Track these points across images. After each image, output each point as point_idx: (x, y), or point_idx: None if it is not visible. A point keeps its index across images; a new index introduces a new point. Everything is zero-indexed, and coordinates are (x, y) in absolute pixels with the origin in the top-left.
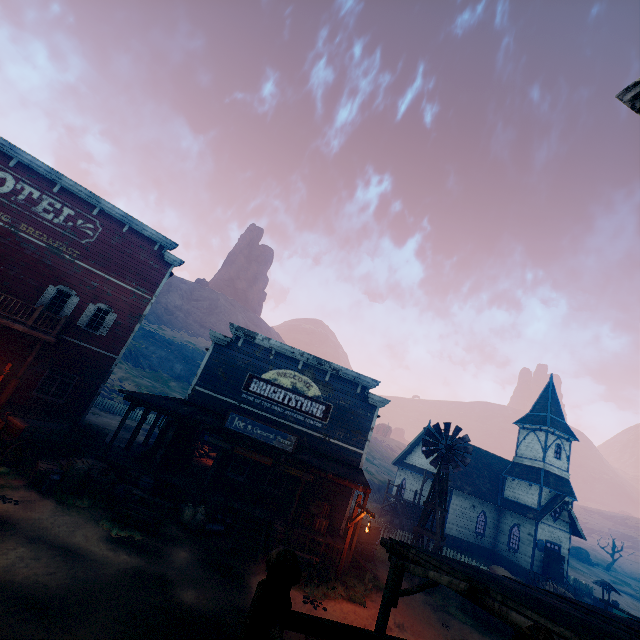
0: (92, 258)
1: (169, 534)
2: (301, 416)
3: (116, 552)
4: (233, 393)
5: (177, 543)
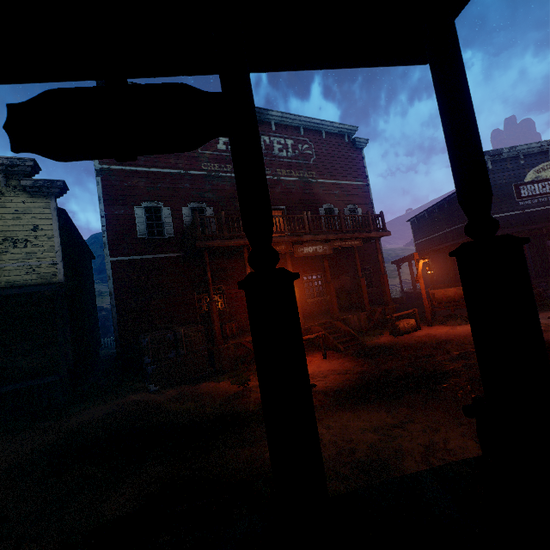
0: (322, 173)
1: None
2: None
3: None
4: (511, 206)
5: None
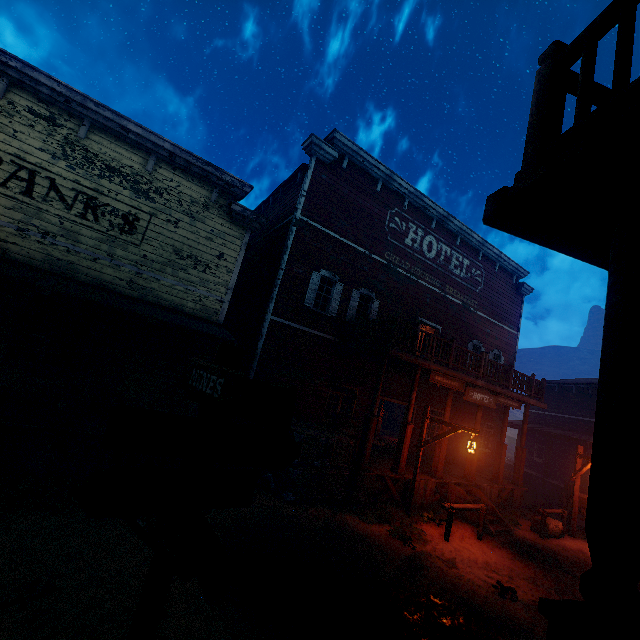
0: (483, 305)
1: None
2: None
3: None
4: None
5: None
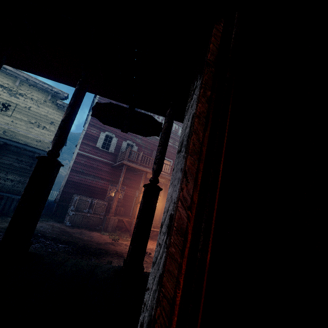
0: None
1: None
2: None
3: None
4: None
5: None
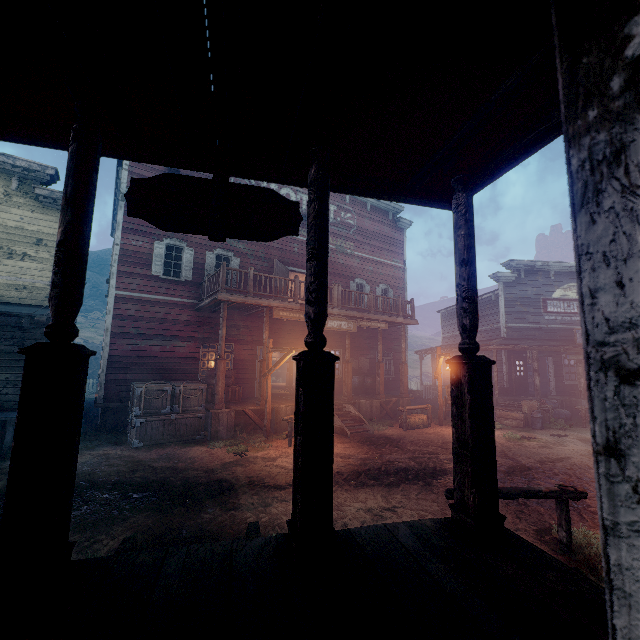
0: (361, 245)
1: None
2: None
3: None
4: (537, 319)
5: None
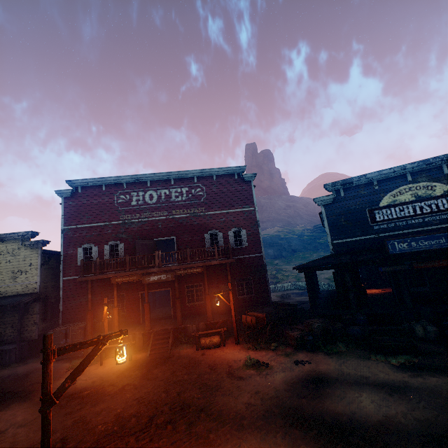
0: (211, 206)
1: (427, 350)
2: (444, 215)
3: (421, 377)
4: (365, 231)
5: (446, 355)
